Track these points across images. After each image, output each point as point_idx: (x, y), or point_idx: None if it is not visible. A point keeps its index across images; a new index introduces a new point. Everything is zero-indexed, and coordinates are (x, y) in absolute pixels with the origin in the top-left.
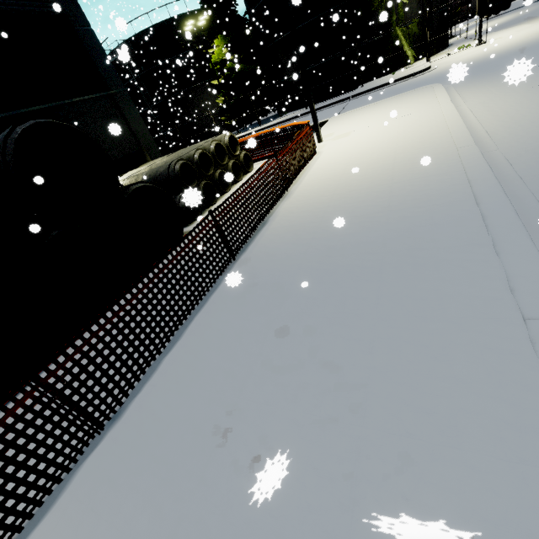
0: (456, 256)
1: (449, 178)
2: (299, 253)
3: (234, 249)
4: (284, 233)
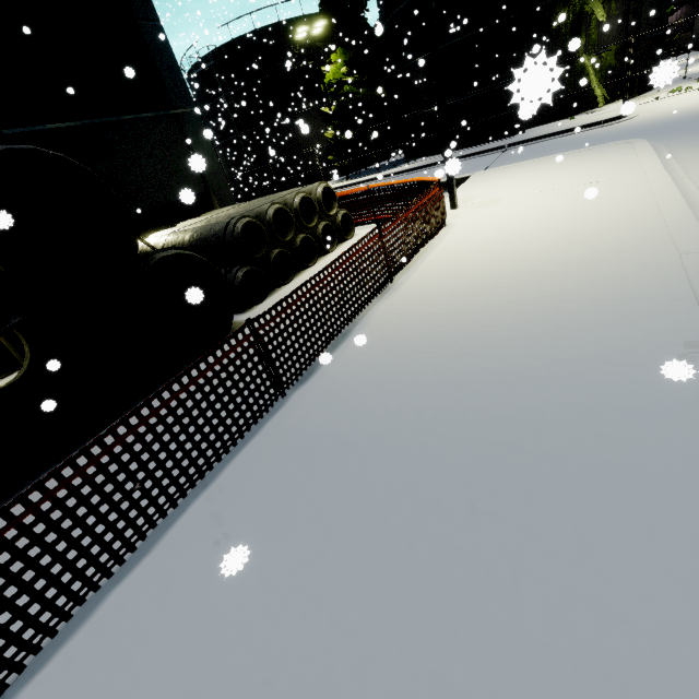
0: (694, 510)
1: (667, 312)
2: (386, 410)
3: (285, 380)
4: (370, 362)
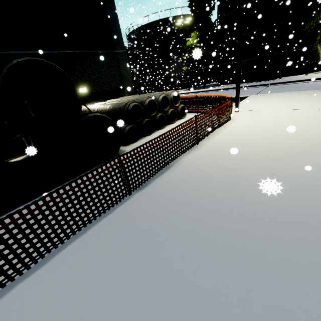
0: None
1: None
2: (178, 215)
3: (132, 187)
4: (176, 186)
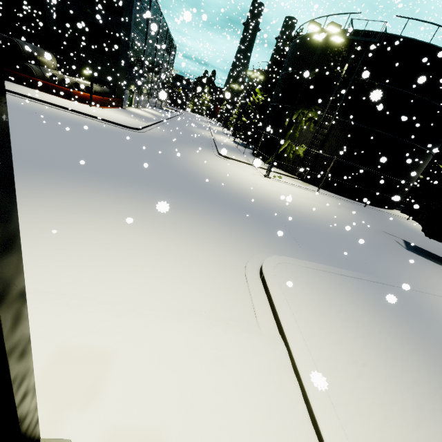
0: None
1: None
2: None
3: None
4: None
